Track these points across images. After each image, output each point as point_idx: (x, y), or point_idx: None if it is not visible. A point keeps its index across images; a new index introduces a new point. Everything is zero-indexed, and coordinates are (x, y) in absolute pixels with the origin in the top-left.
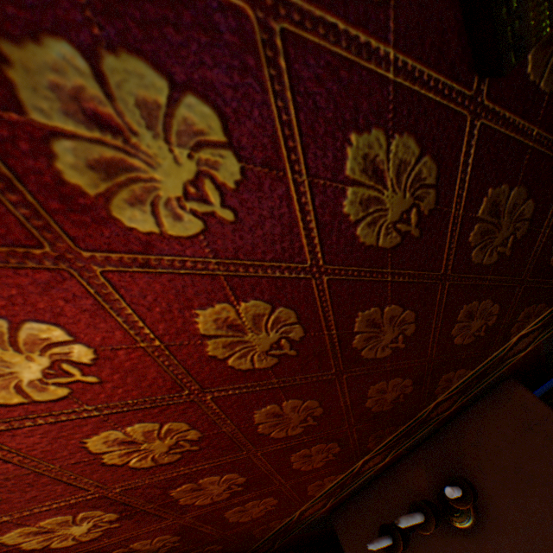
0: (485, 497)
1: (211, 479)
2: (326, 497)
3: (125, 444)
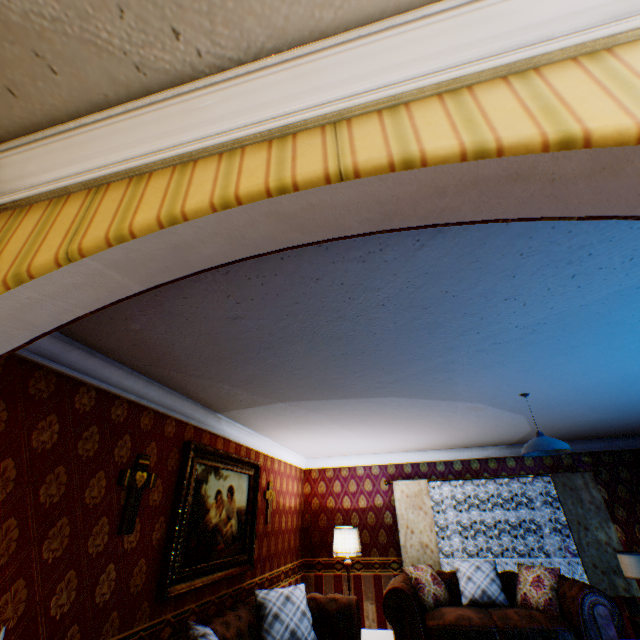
0: None
1: None
2: None
3: (5, 471)
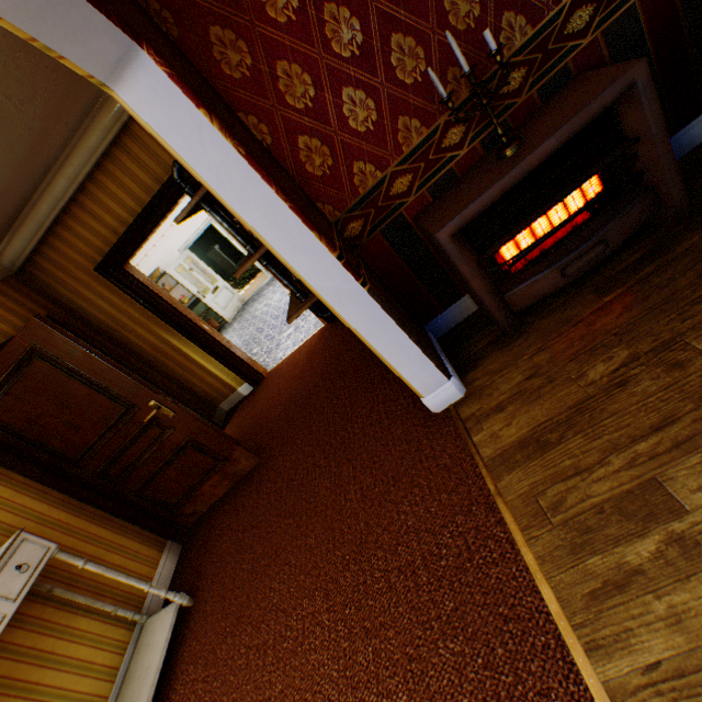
0: (531, 134)
1: (345, 14)
2: (412, 172)
3: None
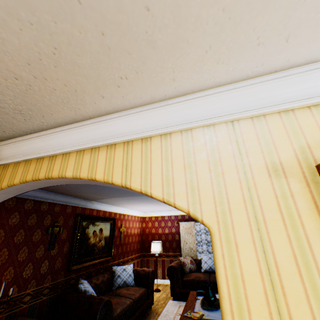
0: None
1: None
2: None
3: (0, 234)
